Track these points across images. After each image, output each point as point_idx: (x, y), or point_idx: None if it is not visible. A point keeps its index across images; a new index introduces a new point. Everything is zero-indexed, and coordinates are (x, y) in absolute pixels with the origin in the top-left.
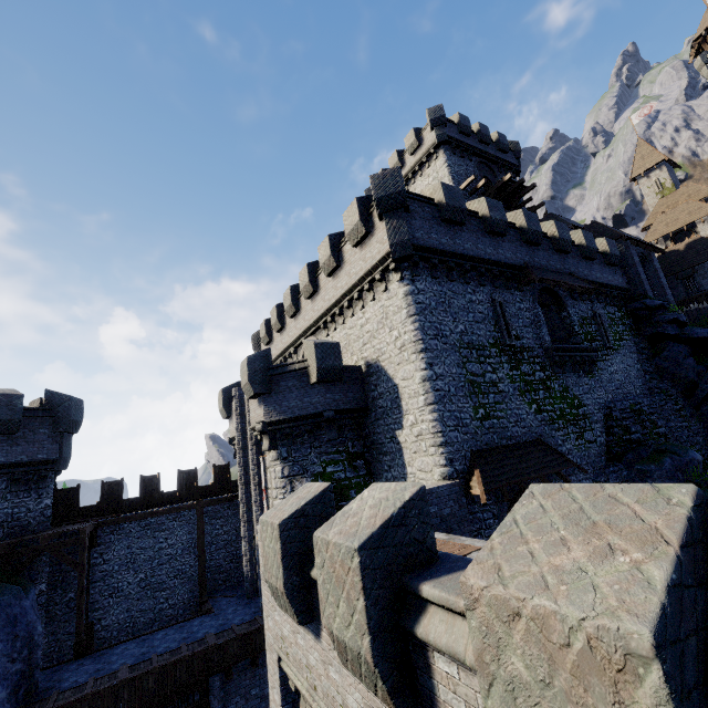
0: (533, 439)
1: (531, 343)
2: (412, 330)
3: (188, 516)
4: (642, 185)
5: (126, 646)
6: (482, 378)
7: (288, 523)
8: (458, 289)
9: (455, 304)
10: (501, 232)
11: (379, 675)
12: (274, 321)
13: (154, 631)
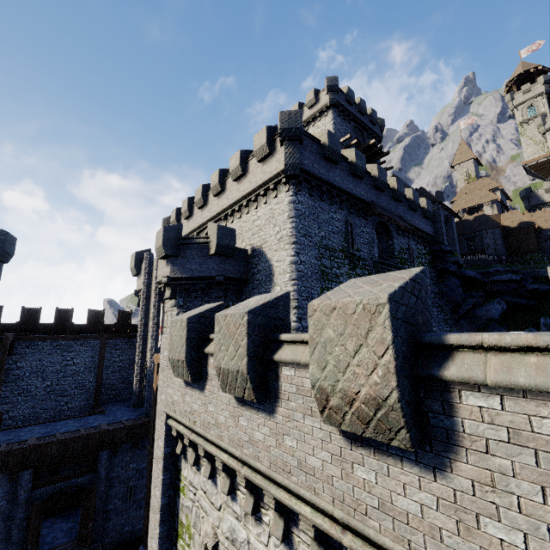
0: None
1: (366, 256)
2: (289, 227)
3: (93, 344)
4: (457, 172)
5: (32, 428)
6: (330, 271)
7: (193, 319)
8: (325, 207)
9: (321, 217)
10: (361, 176)
11: (249, 379)
12: (185, 209)
13: (56, 420)
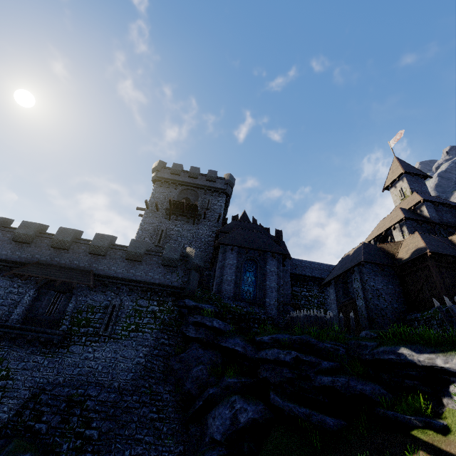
0: None
1: None
2: None
3: None
4: (392, 193)
5: None
6: None
7: None
8: None
9: None
10: (23, 241)
11: None
12: None
13: None
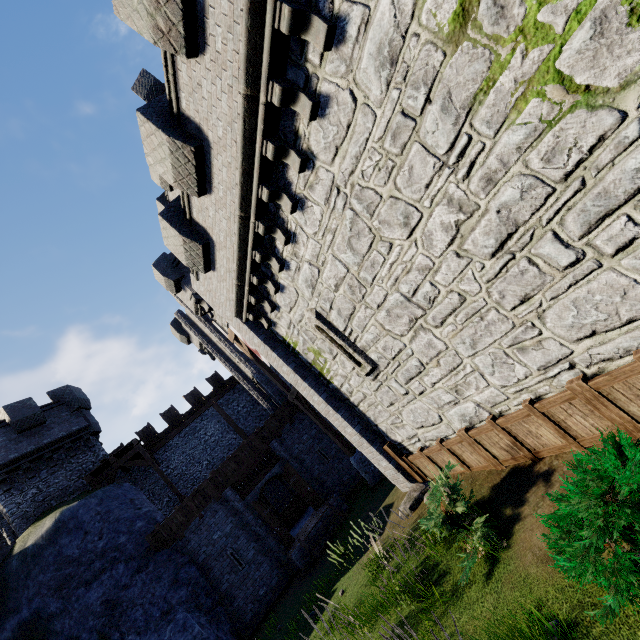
0: None
1: None
2: None
3: (210, 413)
4: None
5: None
6: None
7: (164, 212)
8: None
9: None
10: None
11: (174, 139)
12: None
13: None
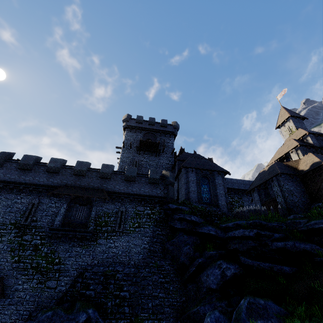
0: None
1: (44, 224)
2: None
3: None
4: (282, 130)
5: None
6: None
7: None
8: (11, 197)
9: (3, 203)
10: (54, 172)
11: None
12: None
13: None
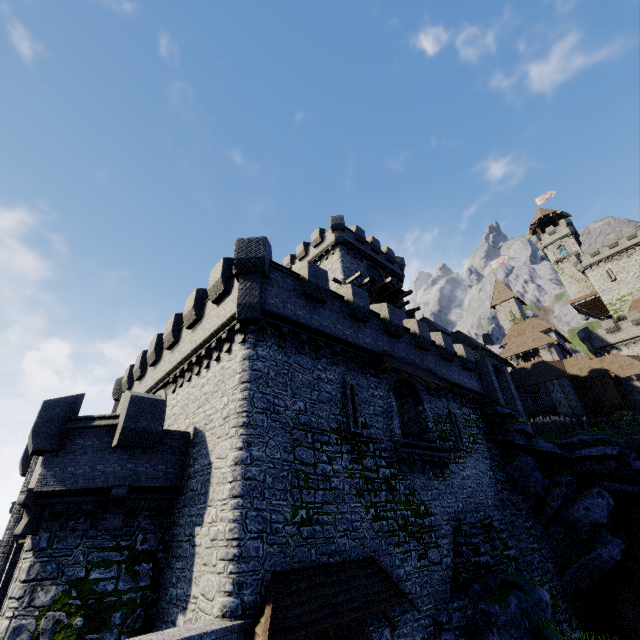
0: (364, 557)
1: (380, 434)
2: (239, 398)
3: None
4: (499, 312)
5: None
6: (313, 469)
7: None
8: (307, 363)
9: (299, 378)
10: (363, 318)
11: None
12: (136, 367)
13: None
